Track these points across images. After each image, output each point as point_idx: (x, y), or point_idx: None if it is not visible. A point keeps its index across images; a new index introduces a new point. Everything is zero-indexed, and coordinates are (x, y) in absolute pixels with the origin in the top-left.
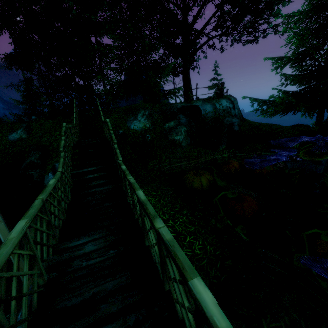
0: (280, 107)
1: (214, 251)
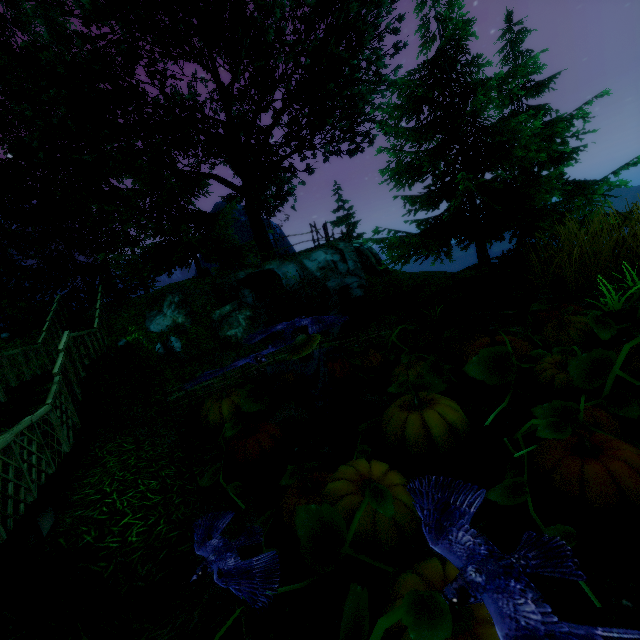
0: (403, 249)
1: (169, 532)
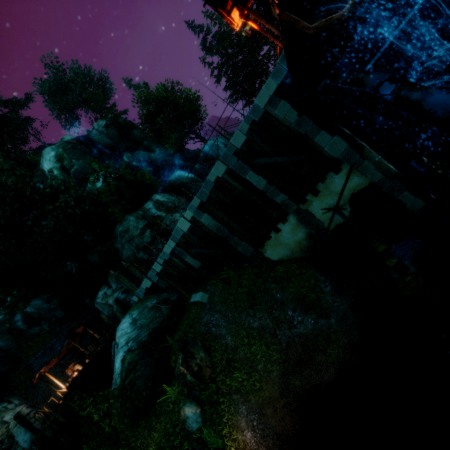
0: None
1: None
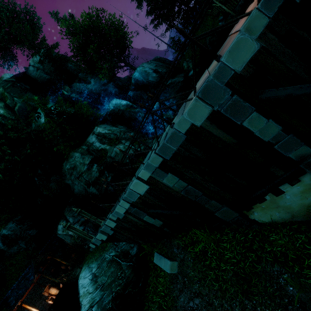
0: None
1: None
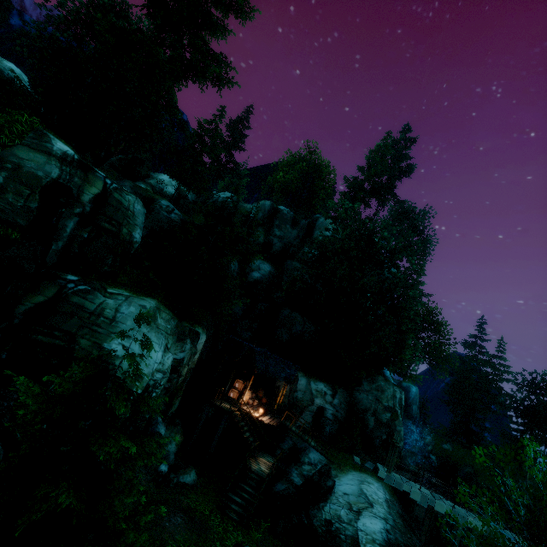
0: None
1: None
